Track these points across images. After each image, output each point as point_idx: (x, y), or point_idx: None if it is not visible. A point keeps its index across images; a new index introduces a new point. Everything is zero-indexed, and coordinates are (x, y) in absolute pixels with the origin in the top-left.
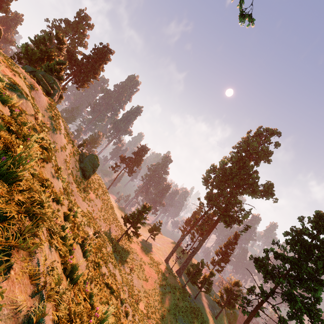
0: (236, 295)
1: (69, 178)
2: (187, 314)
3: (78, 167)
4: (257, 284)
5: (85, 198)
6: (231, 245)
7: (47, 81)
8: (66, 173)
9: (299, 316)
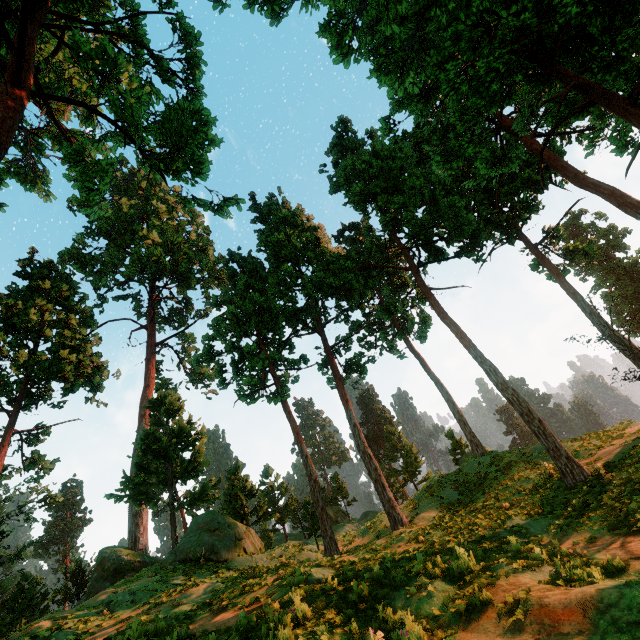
0: None
1: None
2: None
3: None
4: None
5: None
6: None
7: None
8: None
9: None
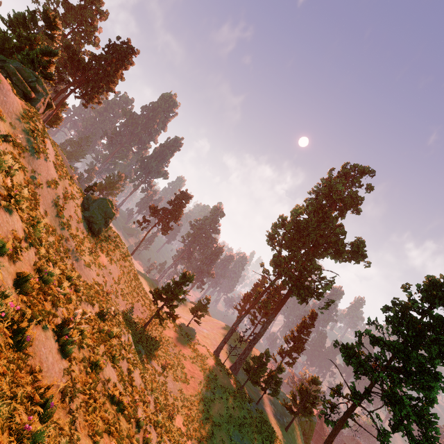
0: (313, 397)
1: (63, 231)
2: (246, 427)
3: (80, 216)
4: (346, 382)
5: (92, 263)
6: (306, 328)
7: (25, 78)
8: (56, 222)
9: (407, 425)
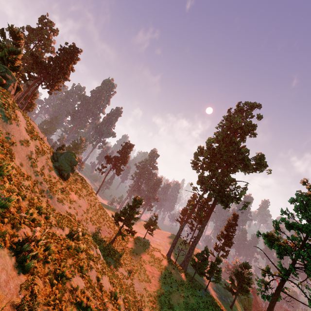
0: (247, 279)
1: (37, 177)
2: (200, 310)
3: (51, 166)
4: (272, 263)
5: (64, 200)
6: (232, 227)
7: None
8: (31, 171)
9: None
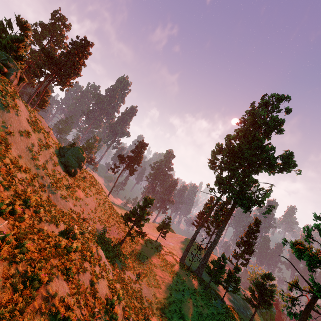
0: (270, 291)
1: (38, 170)
2: None
3: (56, 161)
4: (302, 276)
5: (69, 196)
6: (253, 233)
7: None
8: (32, 164)
9: None
